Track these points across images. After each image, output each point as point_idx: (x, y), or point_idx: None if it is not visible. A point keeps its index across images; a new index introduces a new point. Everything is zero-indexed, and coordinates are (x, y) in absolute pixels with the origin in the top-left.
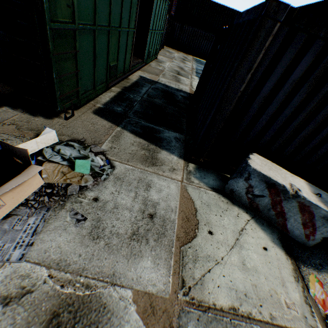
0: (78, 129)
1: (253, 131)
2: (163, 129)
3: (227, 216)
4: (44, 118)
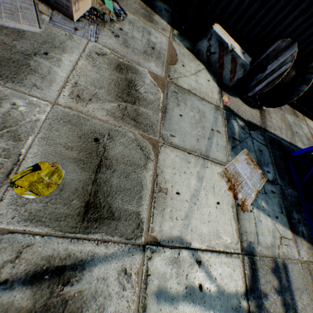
0: None
1: (221, 5)
2: None
3: (193, 63)
4: None
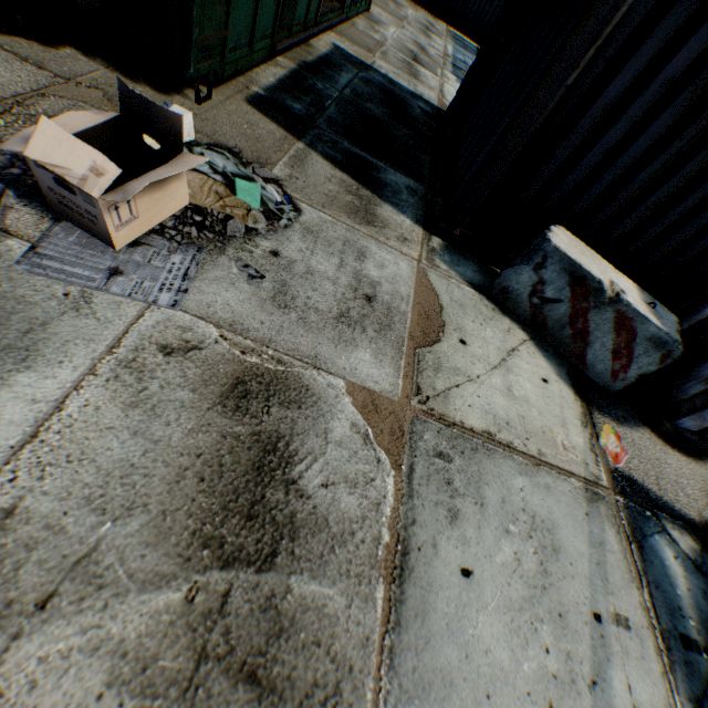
0: (224, 129)
1: (567, 182)
2: (386, 166)
3: (491, 327)
4: (153, 90)
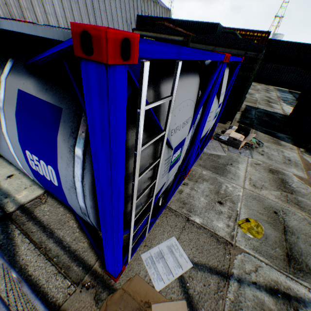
0: None
1: None
2: (276, 132)
3: None
4: (222, 123)
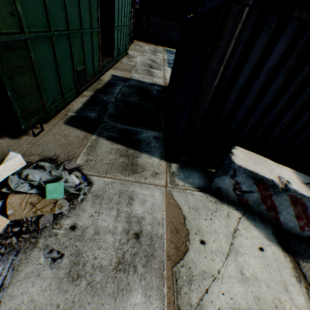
0: (49, 145)
1: (232, 125)
2: (141, 129)
3: (217, 217)
4: (10, 138)
